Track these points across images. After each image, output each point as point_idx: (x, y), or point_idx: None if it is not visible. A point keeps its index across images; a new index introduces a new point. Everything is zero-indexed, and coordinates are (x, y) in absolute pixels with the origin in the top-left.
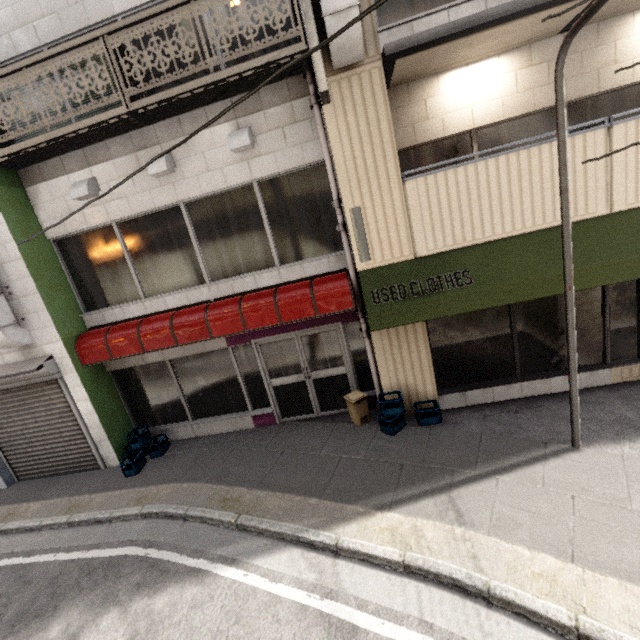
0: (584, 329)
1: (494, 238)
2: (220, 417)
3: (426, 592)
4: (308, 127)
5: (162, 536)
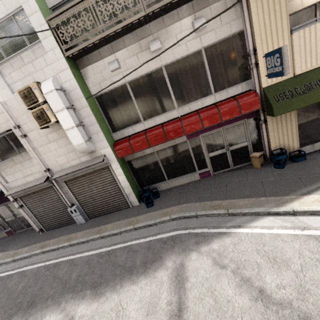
0: None
1: None
2: (182, 176)
3: None
4: (234, 12)
5: (190, 225)
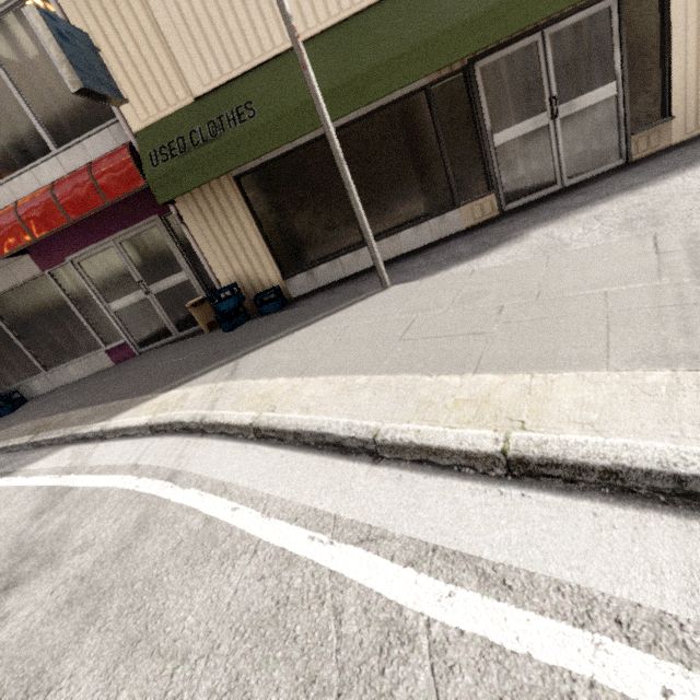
0: (423, 165)
1: (277, 51)
2: (73, 361)
3: (157, 443)
4: None
5: None
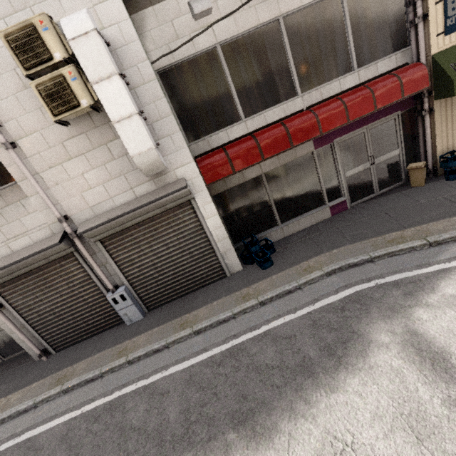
0: None
1: None
2: (303, 215)
3: None
4: None
5: (369, 274)
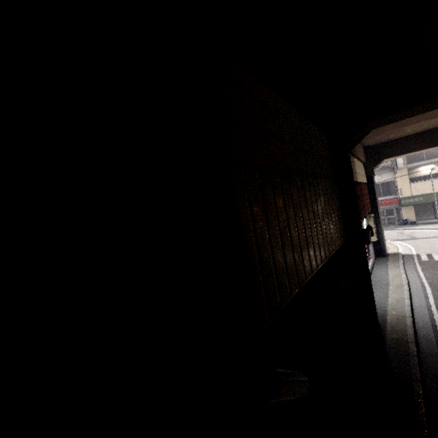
0: None
1: (428, 193)
2: None
3: (406, 230)
4: (392, 176)
5: None
